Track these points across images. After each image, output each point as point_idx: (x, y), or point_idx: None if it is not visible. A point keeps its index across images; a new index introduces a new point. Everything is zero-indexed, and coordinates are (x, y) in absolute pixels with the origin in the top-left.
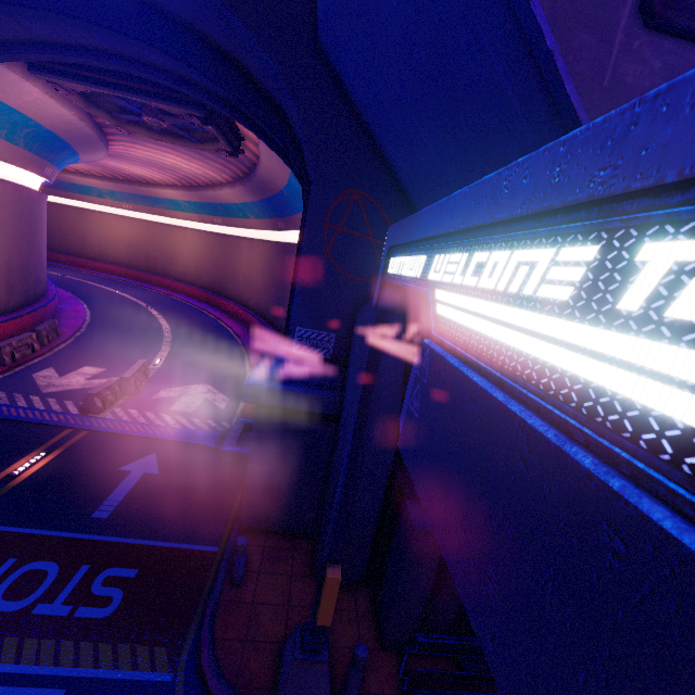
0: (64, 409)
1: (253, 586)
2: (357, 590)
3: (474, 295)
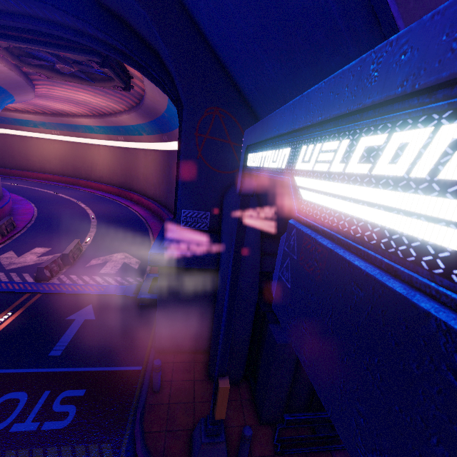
0: (23, 280)
1: (168, 392)
2: (240, 385)
3: (339, 180)
